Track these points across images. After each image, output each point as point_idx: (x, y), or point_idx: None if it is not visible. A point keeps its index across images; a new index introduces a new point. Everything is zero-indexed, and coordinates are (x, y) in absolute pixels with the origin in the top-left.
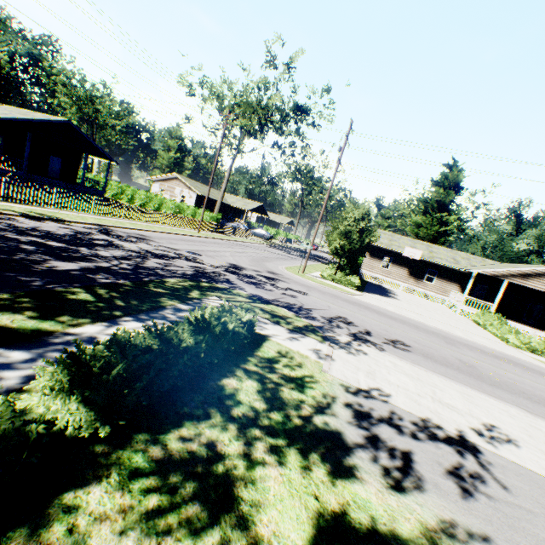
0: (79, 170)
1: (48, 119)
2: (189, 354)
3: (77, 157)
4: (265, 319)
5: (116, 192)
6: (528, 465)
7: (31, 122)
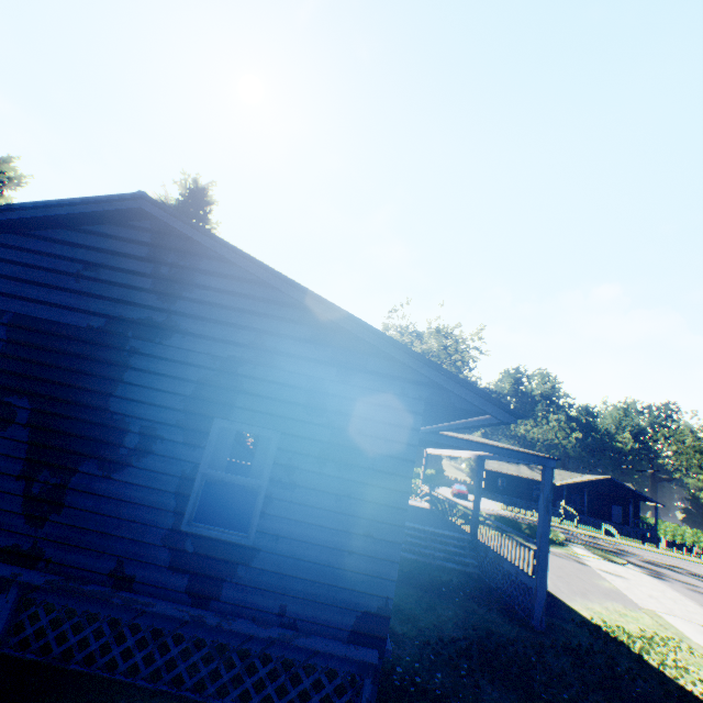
0: (660, 520)
1: (595, 478)
2: (520, 526)
3: (635, 504)
4: (589, 550)
5: (690, 538)
6: (599, 571)
7: (585, 482)
